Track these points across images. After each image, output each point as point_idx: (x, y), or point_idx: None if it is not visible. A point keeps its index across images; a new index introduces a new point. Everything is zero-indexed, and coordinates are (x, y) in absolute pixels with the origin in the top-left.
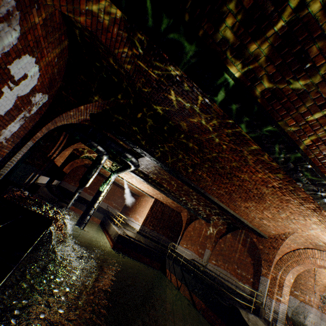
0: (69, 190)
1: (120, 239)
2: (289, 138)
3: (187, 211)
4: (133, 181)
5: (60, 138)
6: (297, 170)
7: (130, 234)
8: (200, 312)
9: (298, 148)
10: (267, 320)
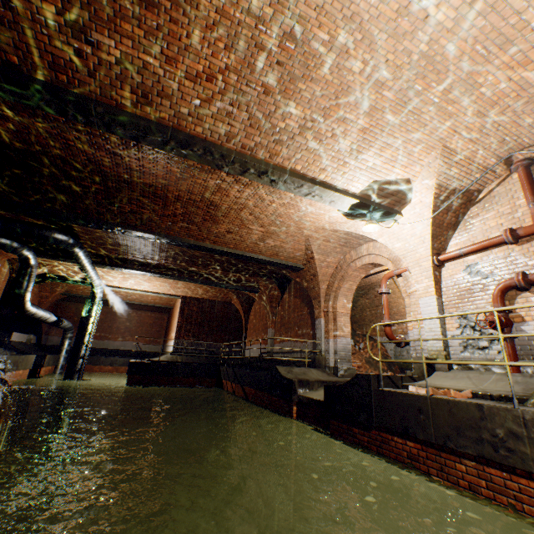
0: None
1: (134, 367)
2: (39, 82)
3: (233, 293)
4: (132, 283)
5: None
6: (111, 125)
7: (158, 358)
8: (252, 401)
9: (65, 92)
10: (327, 366)
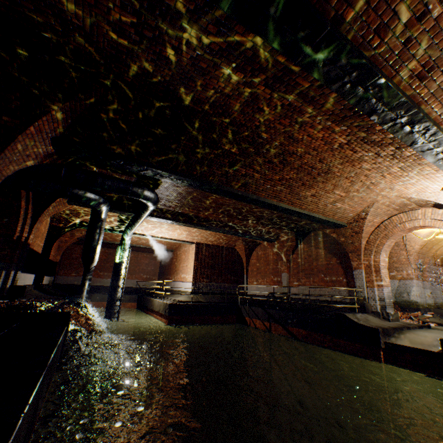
0: (72, 284)
1: (173, 309)
2: (350, 44)
3: (242, 240)
4: (158, 231)
5: (21, 205)
6: (368, 96)
7: (183, 299)
8: (304, 340)
9: (364, 58)
10: (376, 312)
